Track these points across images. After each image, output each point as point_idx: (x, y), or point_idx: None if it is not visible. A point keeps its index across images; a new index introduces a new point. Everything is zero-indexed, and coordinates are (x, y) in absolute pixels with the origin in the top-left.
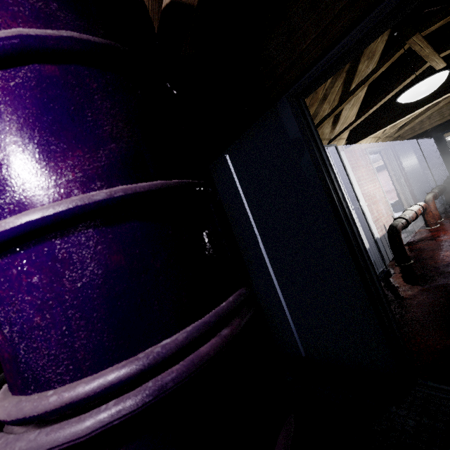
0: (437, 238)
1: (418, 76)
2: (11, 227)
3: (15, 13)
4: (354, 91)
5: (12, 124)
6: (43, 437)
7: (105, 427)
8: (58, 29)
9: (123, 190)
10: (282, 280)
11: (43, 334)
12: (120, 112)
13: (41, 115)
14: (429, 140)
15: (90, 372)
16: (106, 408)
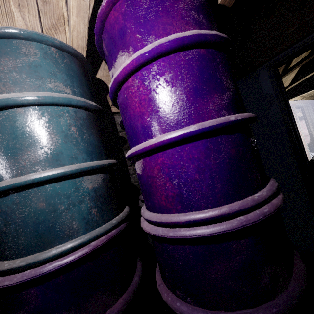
0: None
1: None
2: (195, 130)
3: (187, 21)
4: (300, 62)
5: (187, 79)
6: (213, 227)
7: (244, 226)
8: (203, 29)
9: (240, 116)
10: None
11: (199, 183)
12: (227, 75)
13: (200, 75)
14: None
15: (222, 204)
16: (240, 219)
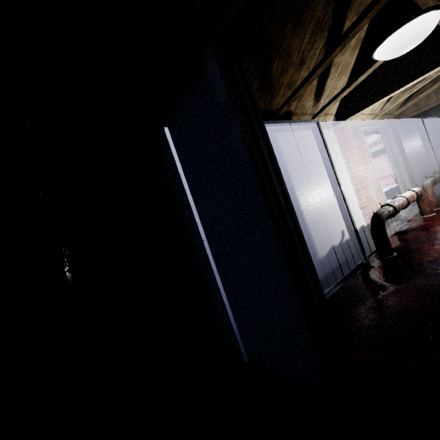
0: (429, 229)
1: None
2: None
3: None
4: (332, 52)
5: None
6: None
7: None
8: None
9: None
10: (223, 276)
11: None
12: None
13: None
14: (437, 119)
15: None
16: None
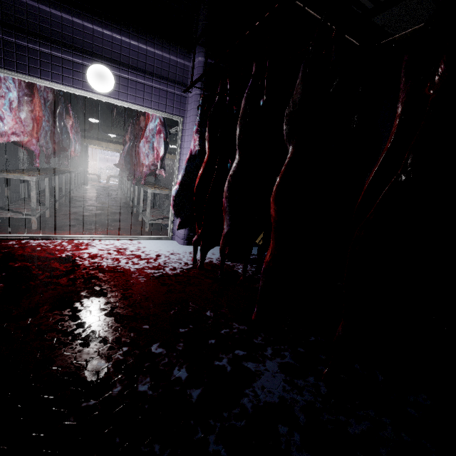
0: None
1: None
2: None
3: None
4: None
5: None
6: None
7: None
8: None
9: None
10: None
11: None
12: None
13: None
14: None
15: None
16: None
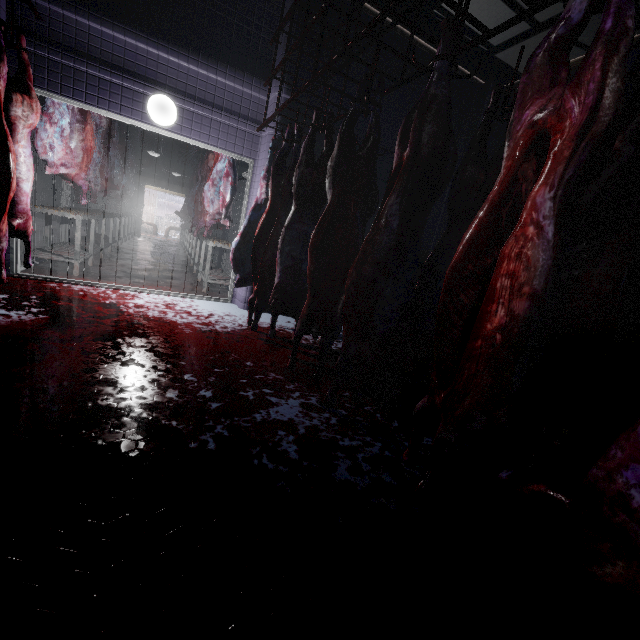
0: None
1: None
2: None
3: None
4: None
5: None
6: None
7: None
8: None
9: None
10: None
11: None
12: None
13: None
14: None
15: None
16: None
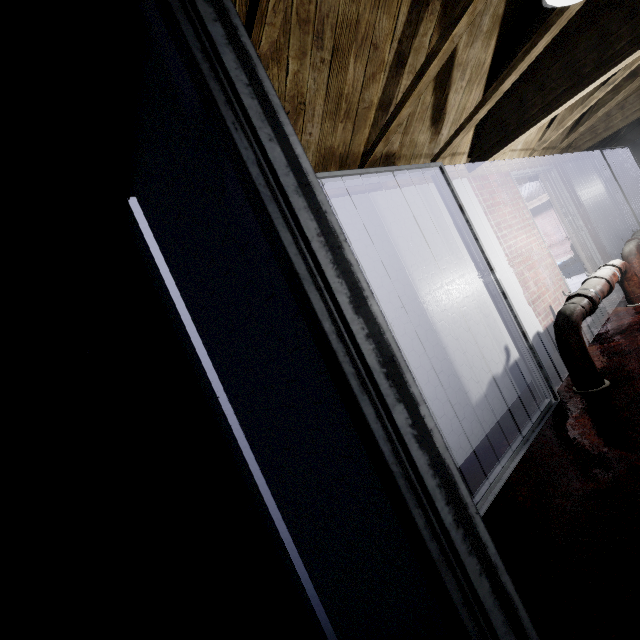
0: None
1: (598, 5)
2: None
3: None
4: (453, 27)
5: None
6: None
7: None
8: None
9: None
10: (280, 501)
11: None
12: None
13: None
14: (621, 151)
15: None
16: None
